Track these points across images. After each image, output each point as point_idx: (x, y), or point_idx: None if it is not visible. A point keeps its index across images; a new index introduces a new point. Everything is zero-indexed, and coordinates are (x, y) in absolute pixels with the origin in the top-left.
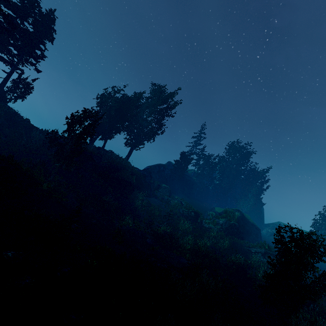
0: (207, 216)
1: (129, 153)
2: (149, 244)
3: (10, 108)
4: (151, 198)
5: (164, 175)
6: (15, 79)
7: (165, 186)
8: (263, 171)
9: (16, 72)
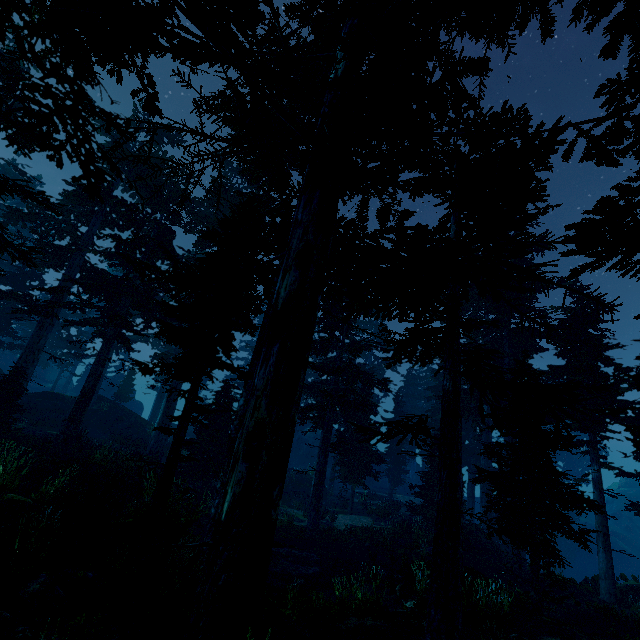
0: None
1: None
2: None
3: None
4: None
5: None
6: None
7: None
8: None
9: None
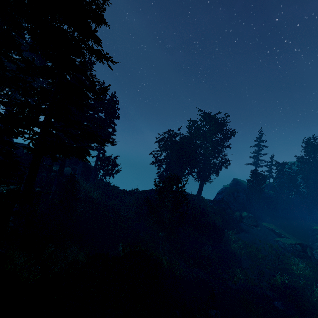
0: (314, 243)
1: (200, 188)
2: (280, 309)
3: (103, 183)
4: (240, 234)
5: (241, 201)
6: (101, 158)
7: (248, 214)
8: None
9: (101, 153)
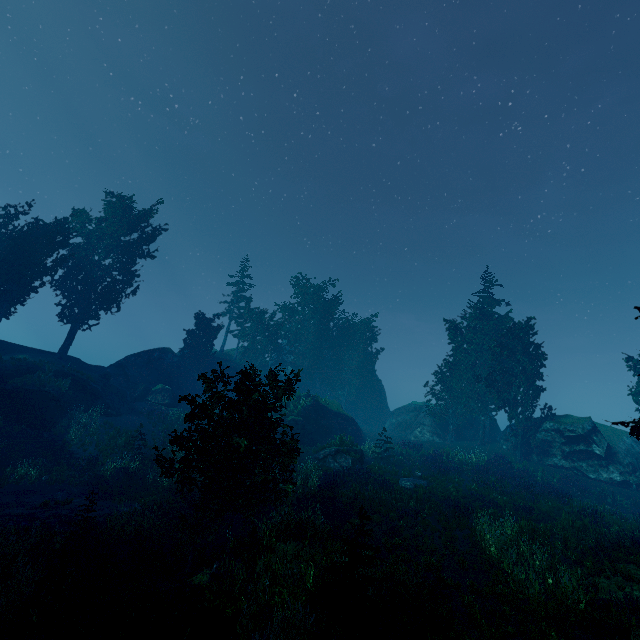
0: None
1: (69, 337)
2: (59, 501)
3: None
4: (121, 417)
5: (164, 367)
6: None
7: (163, 386)
8: (363, 321)
9: None
